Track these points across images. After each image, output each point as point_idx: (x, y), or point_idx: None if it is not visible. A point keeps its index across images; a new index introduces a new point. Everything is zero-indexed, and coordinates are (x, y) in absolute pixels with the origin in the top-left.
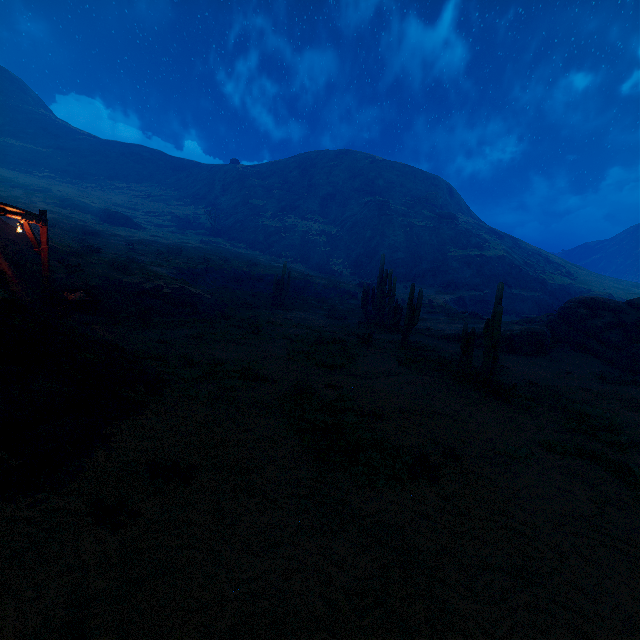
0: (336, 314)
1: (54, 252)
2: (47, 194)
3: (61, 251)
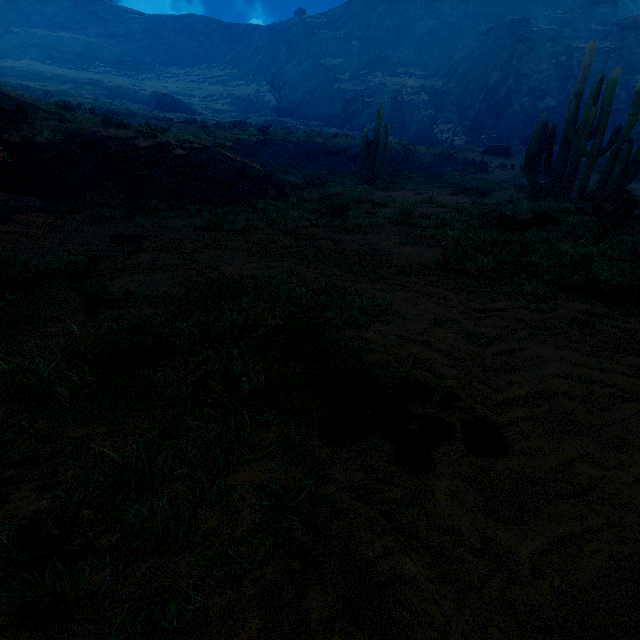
0: (472, 187)
1: (3, 101)
2: (96, 86)
3: (21, 102)
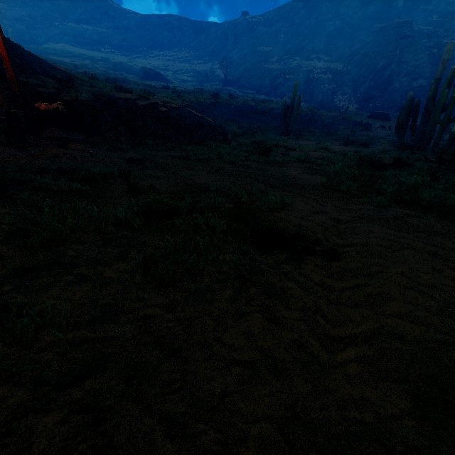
0: (357, 141)
1: (58, 73)
2: (105, 62)
3: (67, 74)
